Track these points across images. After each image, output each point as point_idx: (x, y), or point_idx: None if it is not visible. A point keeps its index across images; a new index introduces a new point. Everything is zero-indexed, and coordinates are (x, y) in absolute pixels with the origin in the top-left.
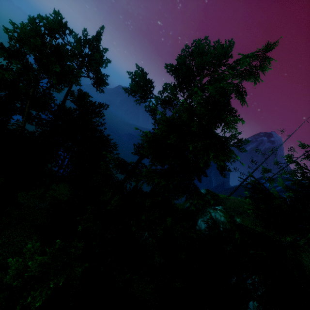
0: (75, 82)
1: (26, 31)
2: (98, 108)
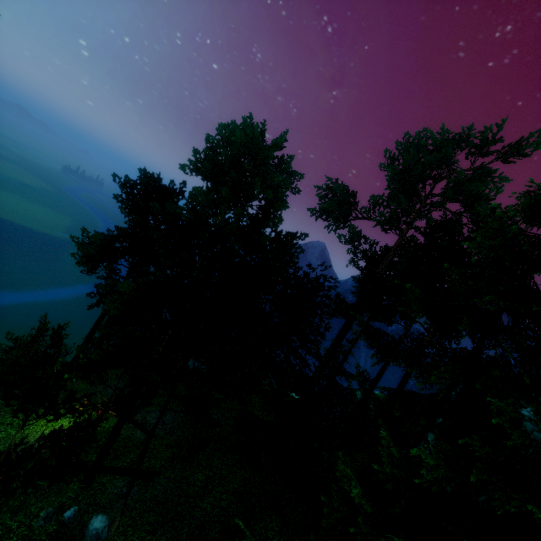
0: (279, 199)
1: (255, 133)
2: (291, 240)
